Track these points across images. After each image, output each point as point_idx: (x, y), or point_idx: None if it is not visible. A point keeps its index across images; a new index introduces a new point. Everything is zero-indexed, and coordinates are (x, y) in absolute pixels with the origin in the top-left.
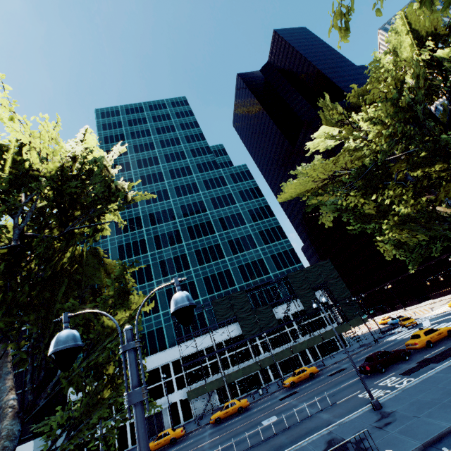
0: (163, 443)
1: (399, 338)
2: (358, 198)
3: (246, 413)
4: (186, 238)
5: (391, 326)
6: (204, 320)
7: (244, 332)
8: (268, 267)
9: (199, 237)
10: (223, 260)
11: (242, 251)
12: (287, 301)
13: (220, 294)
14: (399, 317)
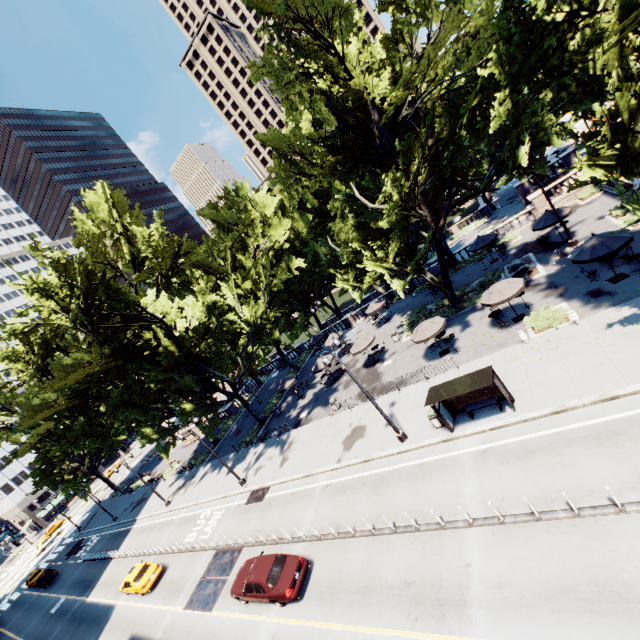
0: None
1: None
2: None
3: None
4: None
5: None
6: None
7: None
8: None
9: None
10: None
11: None
12: None
13: None
14: None
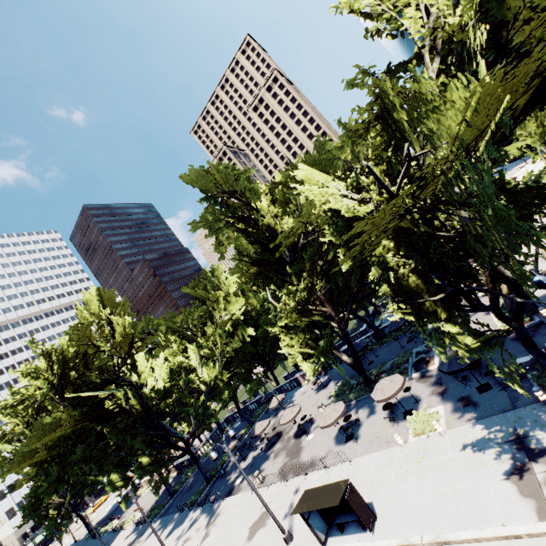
0: None
1: None
2: None
3: None
4: None
5: None
6: None
7: None
8: None
9: None
10: None
11: None
12: None
13: None
14: None
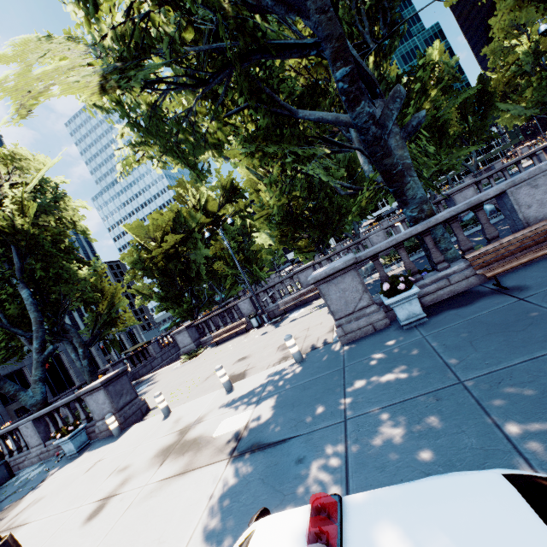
0: None
1: None
2: None
3: None
4: None
5: None
6: None
7: None
8: None
9: None
10: None
11: None
12: None
13: None
14: None
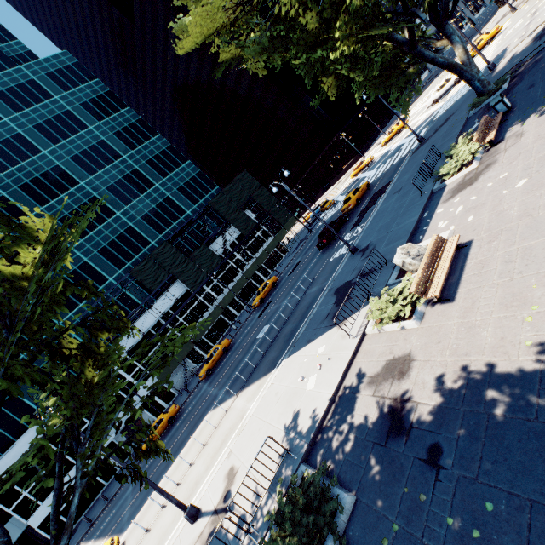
0: (162, 430)
1: (328, 218)
2: (298, 3)
3: (233, 348)
4: (29, 206)
5: (314, 219)
6: (132, 301)
7: (189, 286)
8: (181, 205)
9: (55, 198)
10: (114, 218)
11: (136, 196)
12: (219, 234)
13: (135, 261)
14: (318, 207)
